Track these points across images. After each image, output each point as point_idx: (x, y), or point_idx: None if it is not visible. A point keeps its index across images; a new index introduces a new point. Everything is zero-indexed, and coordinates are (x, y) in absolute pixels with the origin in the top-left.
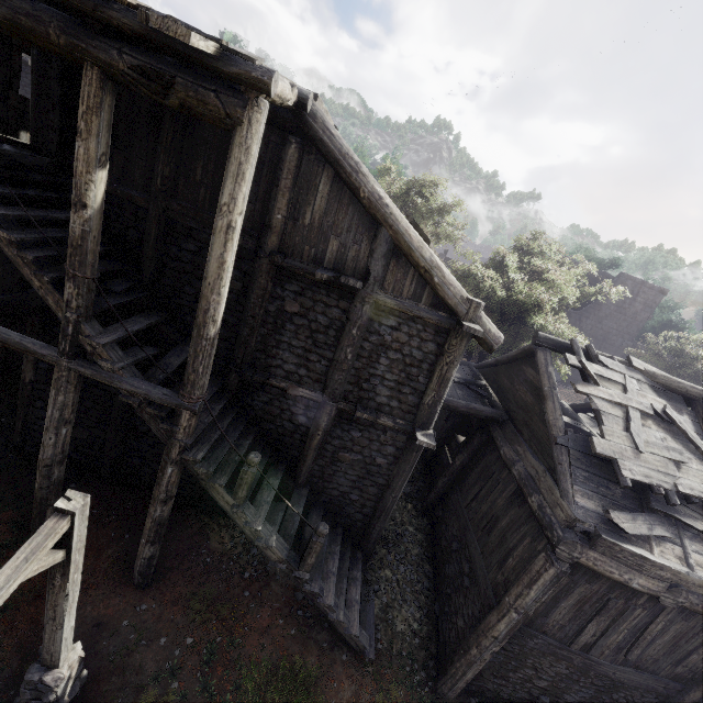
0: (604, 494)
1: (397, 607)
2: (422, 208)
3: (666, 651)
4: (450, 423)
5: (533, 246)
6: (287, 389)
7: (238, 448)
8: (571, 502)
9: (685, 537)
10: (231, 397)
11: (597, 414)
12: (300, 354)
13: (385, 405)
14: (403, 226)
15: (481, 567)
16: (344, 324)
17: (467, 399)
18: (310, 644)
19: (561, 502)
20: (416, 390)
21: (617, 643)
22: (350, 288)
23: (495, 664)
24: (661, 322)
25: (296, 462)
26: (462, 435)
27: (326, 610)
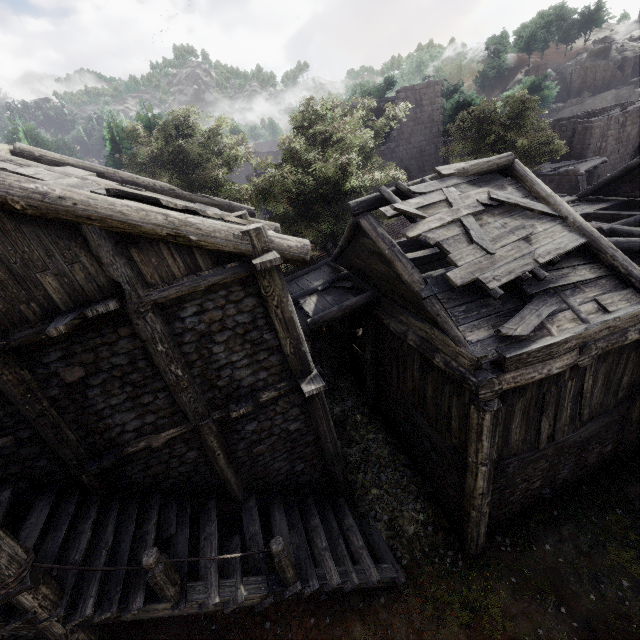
0: (488, 314)
1: (399, 515)
2: (191, 148)
3: (605, 392)
4: (344, 325)
5: (309, 117)
6: (150, 445)
7: (144, 540)
8: (466, 345)
9: (568, 297)
10: (101, 495)
11: (439, 247)
12: (130, 406)
13: (256, 383)
14: (104, 208)
15: (437, 439)
16: (145, 348)
17: (338, 300)
18: (348, 617)
19: (459, 350)
20: (272, 348)
21: (569, 416)
22: (113, 311)
23: (496, 502)
24: (453, 109)
25: (223, 488)
26: (360, 327)
27: (339, 586)
